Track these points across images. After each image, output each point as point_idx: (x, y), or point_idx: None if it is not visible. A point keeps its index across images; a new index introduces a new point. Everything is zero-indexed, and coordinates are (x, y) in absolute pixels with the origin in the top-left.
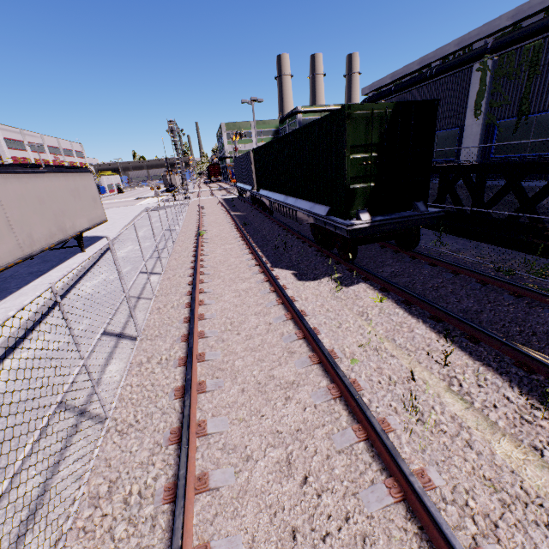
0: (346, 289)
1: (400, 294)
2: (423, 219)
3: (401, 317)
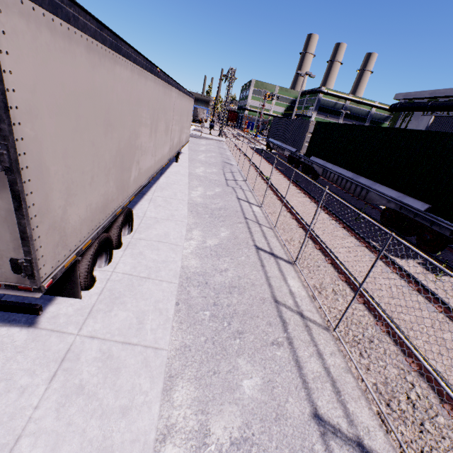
0: (437, 277)
1: None
2: None
3: None
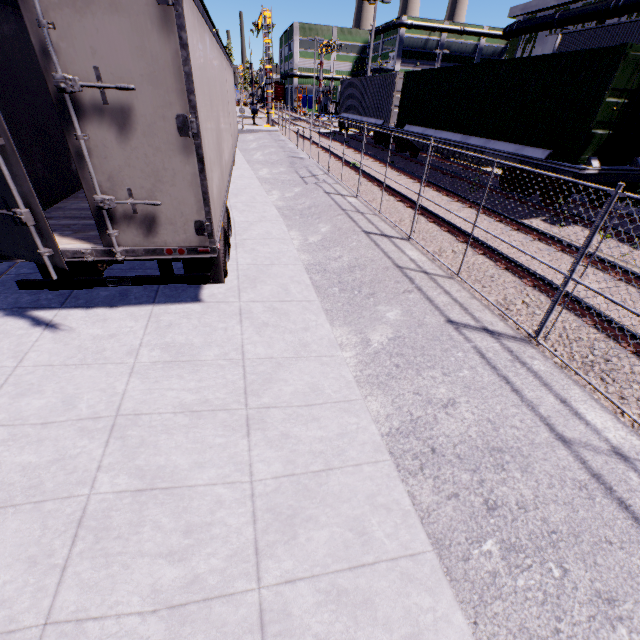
0: (561, 228)
1: (618, 235)
2: (637, 175)
3: (627, 250)
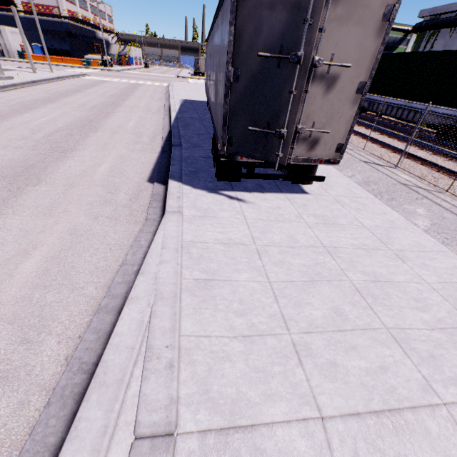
0: None
1: None
2: None
3: None
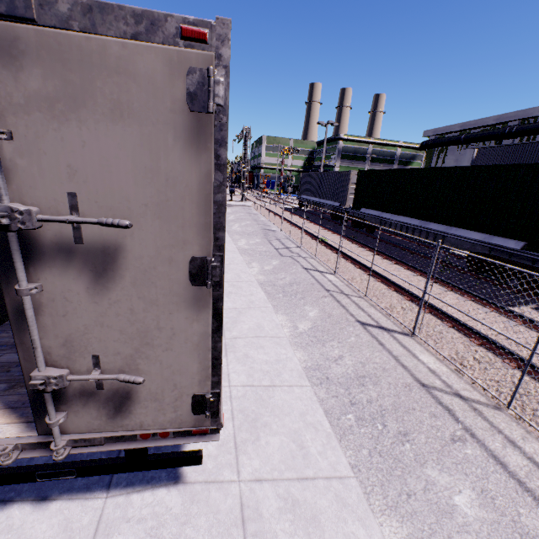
0: None
1: None
2: None
3: None
